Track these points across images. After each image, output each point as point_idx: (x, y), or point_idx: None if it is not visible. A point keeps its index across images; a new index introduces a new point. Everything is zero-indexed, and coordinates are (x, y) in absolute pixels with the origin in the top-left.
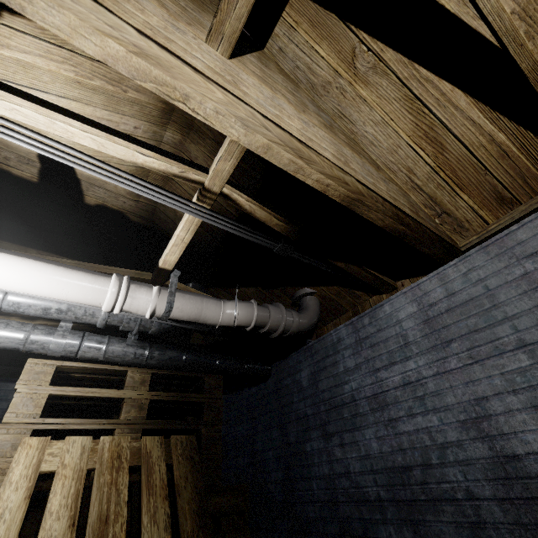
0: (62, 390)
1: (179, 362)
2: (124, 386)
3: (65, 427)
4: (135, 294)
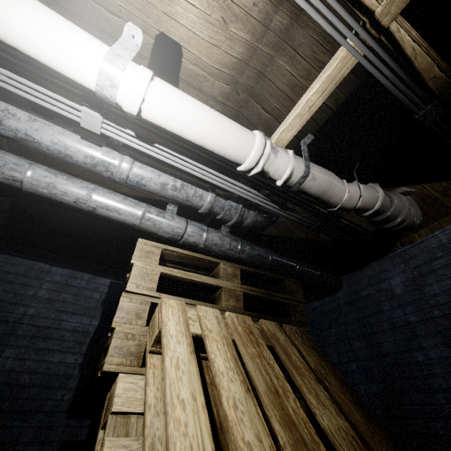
0: (170, 270)
1: (265, 260)
2: (219, 276)
3: None
4: (276, 152)
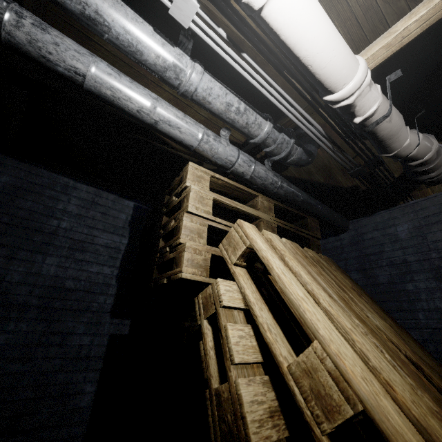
0: (220, 197)
1: (297, 198)
2: (258, 208)
3: (228, 229)
4: (370, 84)
